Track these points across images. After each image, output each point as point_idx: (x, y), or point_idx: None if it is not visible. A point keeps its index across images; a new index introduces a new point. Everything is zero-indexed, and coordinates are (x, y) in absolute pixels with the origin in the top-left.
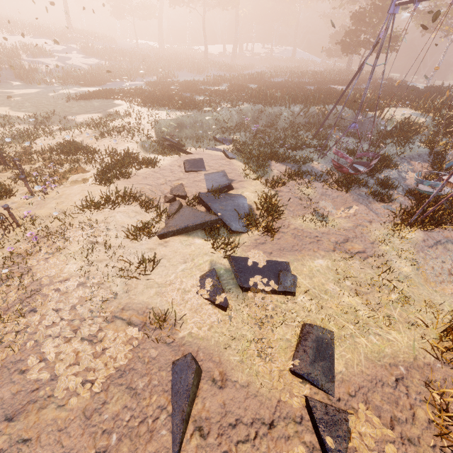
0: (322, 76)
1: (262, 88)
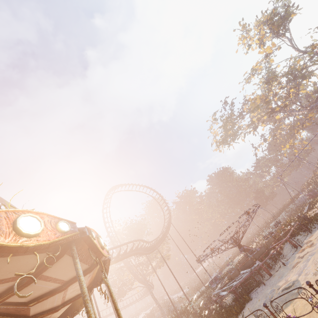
0: (267, 218)
1: (261, 228)
